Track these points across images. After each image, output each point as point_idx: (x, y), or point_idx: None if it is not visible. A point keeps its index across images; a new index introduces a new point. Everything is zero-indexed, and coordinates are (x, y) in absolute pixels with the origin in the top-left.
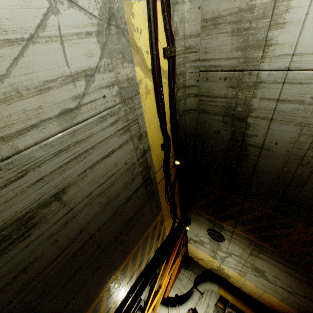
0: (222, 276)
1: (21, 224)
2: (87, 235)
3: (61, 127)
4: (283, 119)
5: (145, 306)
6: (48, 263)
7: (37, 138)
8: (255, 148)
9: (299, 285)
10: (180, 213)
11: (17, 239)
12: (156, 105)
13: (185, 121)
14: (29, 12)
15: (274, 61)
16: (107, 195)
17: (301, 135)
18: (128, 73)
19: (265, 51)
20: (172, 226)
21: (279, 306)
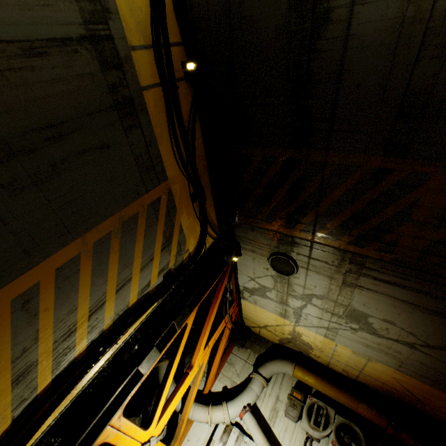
0: (300, 349)
1: None
2: None
3: None
4: None
5: (159, 398)
6: None
7: None
8: None
9: (429, 326)
10: (216, 221)
11: None
12: None
13: None
14: None
15: None
16: None
17: None
18: None
19: None
20: (201, 237)
21: (394, 381)
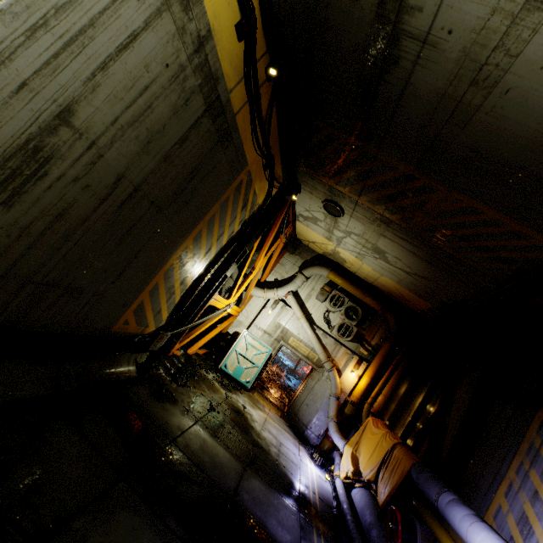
0: (337, 261)
1: (29, 157)
2: (131, 186)
3: None
4: None
5: (235, 286)
6: (88, 214)
7: None
8: (413, 43)
9: (419, 266)
10: (282, 174)
11: (33, 176)
12: None
13: None
14: None
15: None
16: (145, 126)
17: (496, 13)
18: None
19: None
20: (268, 192)
21: (394, 289)
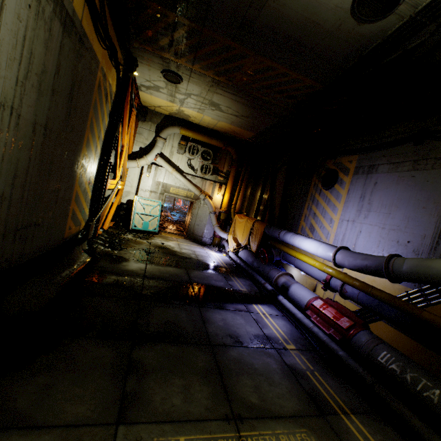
0: (183, 118)
1: None
2: (42, 128)
3: None
4: None
5: (116, 167)
6: (27, 165)
7: None
8: None
9: (244, 110)
10: (121, 55)
11: None
12: None
13: None
14: None
15: None
16: (34, 72)
17: None
18: None
19: None
20: (118, 78)
21: (229, 129)
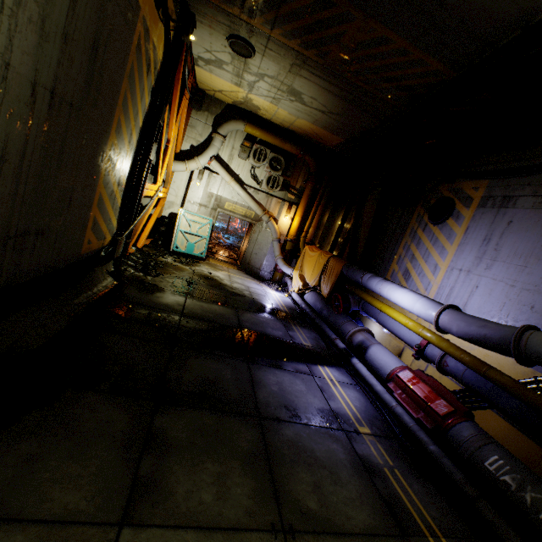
0: (250, 110)
1: None
2: (46, 93)
3: None
4: None
5: (158, 168)
6: (23, 145)
7: None
8: None
9: (334, 104)
10: (174, 6)
11: None
12: None
13: None
14: None
15: None
16: None
17: None
18: None
19: None
20: (167, 40)
21: (310, 130)
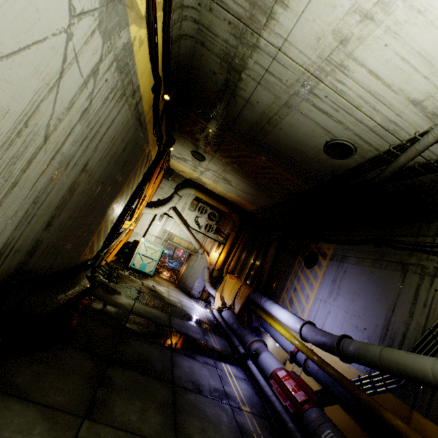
0: (200, 183)
1: (70, 192)
2: (100, 183)
3: (82, 125)
4: (267, 87)
5: (135, 211)
6: (83, 205)
7: (71, 141)
8: (242, 100)
9: (249, 189)
10: (165, 138)
11: (69, 199)
12: (149, 53)
13: (179, 47)
14: (57, 56)
15: (272, 35)
16: (110, 154)
17: (274, 104)
18: (124, 40)
19: (268, 21)
20: (158, 152)
21: (236, 199)
